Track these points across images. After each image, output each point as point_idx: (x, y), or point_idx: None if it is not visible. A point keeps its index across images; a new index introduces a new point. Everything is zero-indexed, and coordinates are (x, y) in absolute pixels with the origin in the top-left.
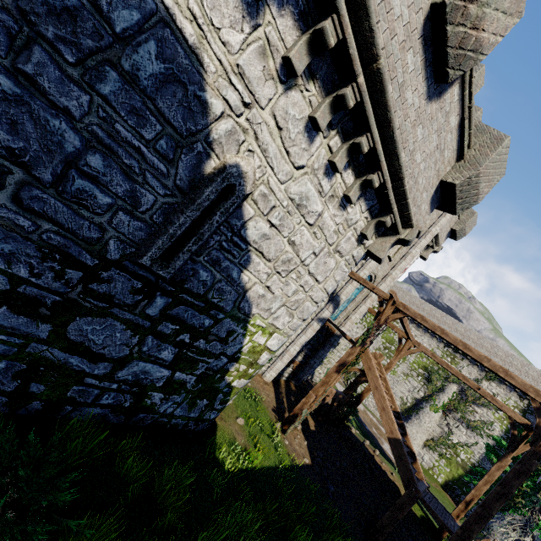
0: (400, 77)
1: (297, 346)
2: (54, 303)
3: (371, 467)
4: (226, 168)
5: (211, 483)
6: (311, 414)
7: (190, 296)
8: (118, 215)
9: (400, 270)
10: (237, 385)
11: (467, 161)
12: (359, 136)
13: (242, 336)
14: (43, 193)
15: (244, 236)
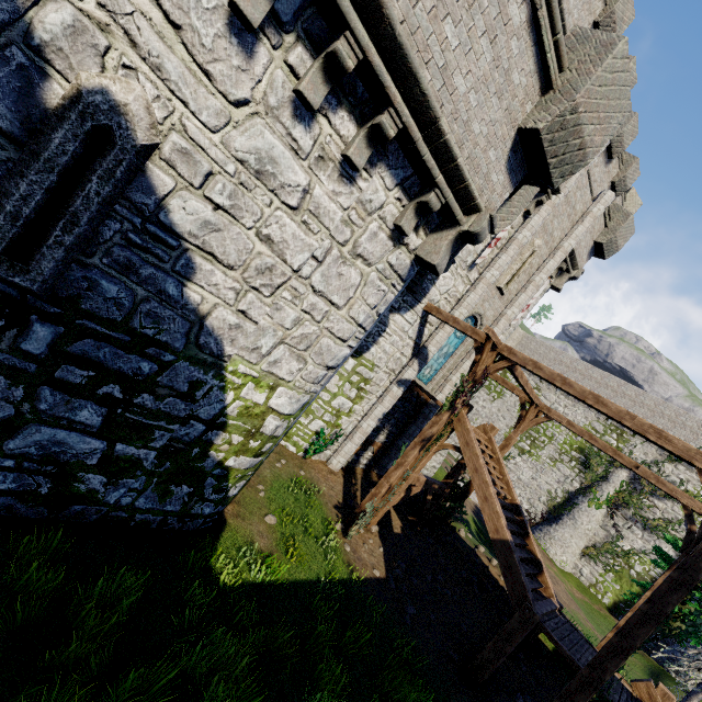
0: None
1: (371, 420)
2: None
3: (482, 581)
4: (82, 95)
5: (189, 601)
6: (398, 512)
7: (98, 323)
8: None
9: (518, 306)
10: (237, 466)
11: (557, 90)
12: (335, 41)
13: (219, 391)
14: None
15: (168, 224)
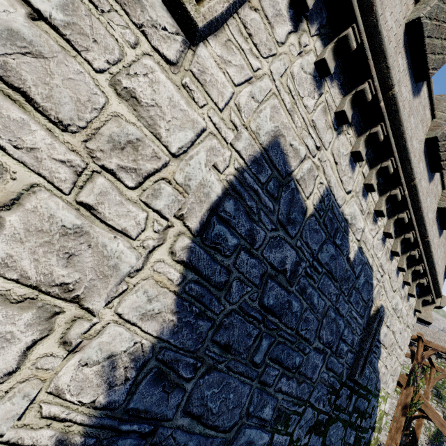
0: (432, 237)
1: None
2: (325, 421)
3: None
4: (379, 309)
5: None
6: None
7: (362, 389)
8: (347, 354)
9: None
10: None
11: None
12: (416, 265)
13: (376, 408)
14: (332, 357)
15: (379, 339)
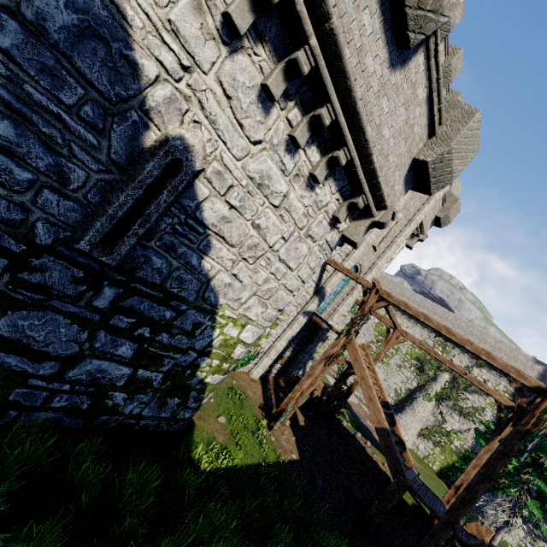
0: (357, 40)
1: (283, 341)
2: None
3: (362, 458)
4: (169, 140)
5: (184, 484)
6: (301, 410)
7: (144, 285)
8: (43, 193)
9: (385, 259)
10: (212, 382)
11: (438, 137)
12: (319, 108)
13: (211, 329)
14: None
15: (201, 218)
